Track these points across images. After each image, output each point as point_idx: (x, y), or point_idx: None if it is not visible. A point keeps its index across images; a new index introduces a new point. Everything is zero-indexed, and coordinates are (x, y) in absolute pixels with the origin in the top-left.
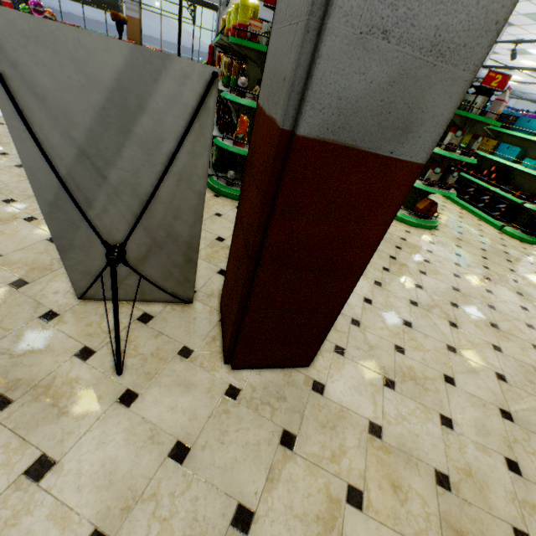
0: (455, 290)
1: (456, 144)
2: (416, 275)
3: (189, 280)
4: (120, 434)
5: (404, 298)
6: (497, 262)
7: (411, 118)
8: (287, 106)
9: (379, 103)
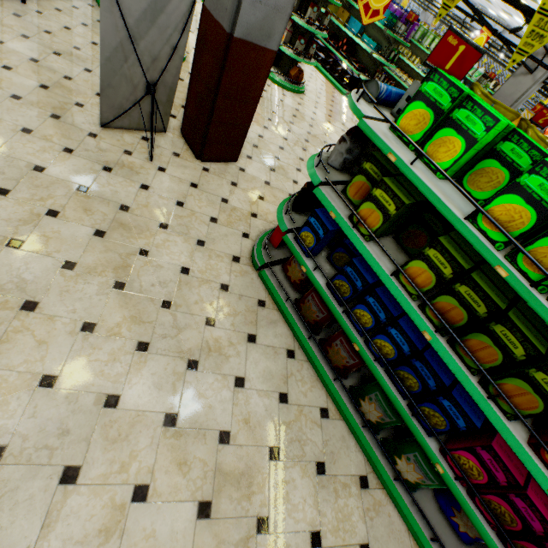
0: (308, 134)
1: (314, 19)
2: (288, 124)
3: (167, 114)
4: (167, 180)
5: (281, 136)
6: (336, 119)
7: (271, 32)
8: (230, 24)
9: (260, 26)
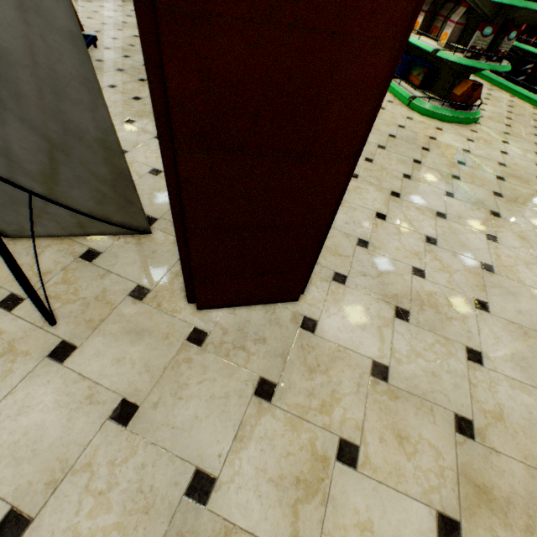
0: (496, 195)
1: None
2: (447, 180)
3: (132, 201)
4: (49, 395)
5: (429, 210)
6: None
7: None
8: None
9: None
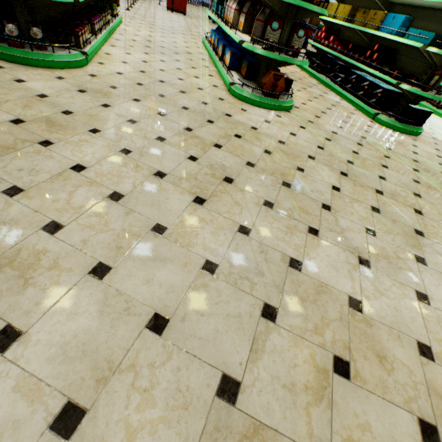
0: (248, 165)
1: None
2: (204, 147)
3: None
4: None
5: (151, 169)
6: (341, 144)
7: None
8: None
9: None
